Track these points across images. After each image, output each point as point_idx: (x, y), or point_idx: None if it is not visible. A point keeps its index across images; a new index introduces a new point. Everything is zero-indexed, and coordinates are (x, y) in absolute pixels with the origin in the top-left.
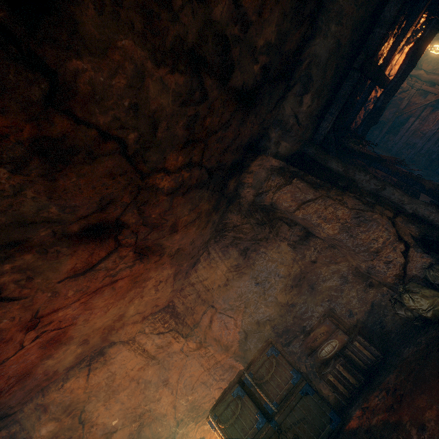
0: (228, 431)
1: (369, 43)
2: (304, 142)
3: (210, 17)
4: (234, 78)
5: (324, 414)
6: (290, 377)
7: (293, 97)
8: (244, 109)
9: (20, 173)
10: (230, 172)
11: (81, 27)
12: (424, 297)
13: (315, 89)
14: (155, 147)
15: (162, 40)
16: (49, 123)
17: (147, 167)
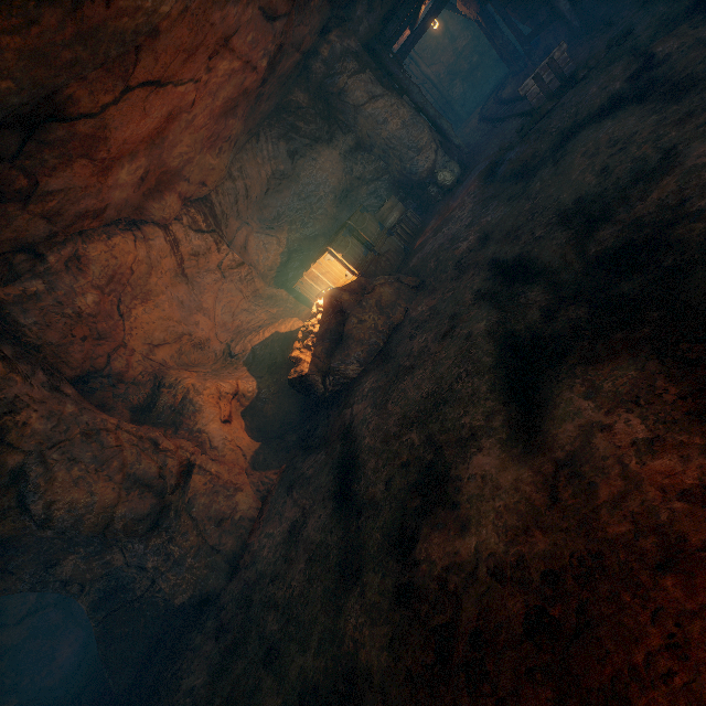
0: (345, 259)
1: None
2: (375, 36)
3: None
4: None
5: (401, 247)
6: (378, 228)
7: None
8: None
9: None
10: None
11: None
12: (449, 172)
13: None
14: None
15: None
16: None
17: None
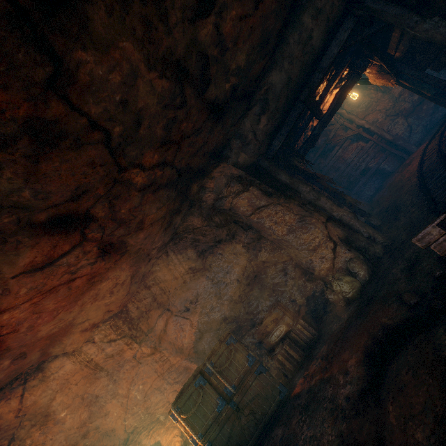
0: (190, 419)
1: (311, 83)
2: (260, 155)
3: (197, 37)
4: (209, 91)
5: (275, 388)
6: (247, 361)
7: (252, 116)
8: (214, 119)
9: (5, 151)
10: (195, 176)
11: (91, 23)
12: (346, 282)
13: (270, 112)
14: (136, 143)
15: (157, 48)
16: (46, 105)
17: (126, 161)
